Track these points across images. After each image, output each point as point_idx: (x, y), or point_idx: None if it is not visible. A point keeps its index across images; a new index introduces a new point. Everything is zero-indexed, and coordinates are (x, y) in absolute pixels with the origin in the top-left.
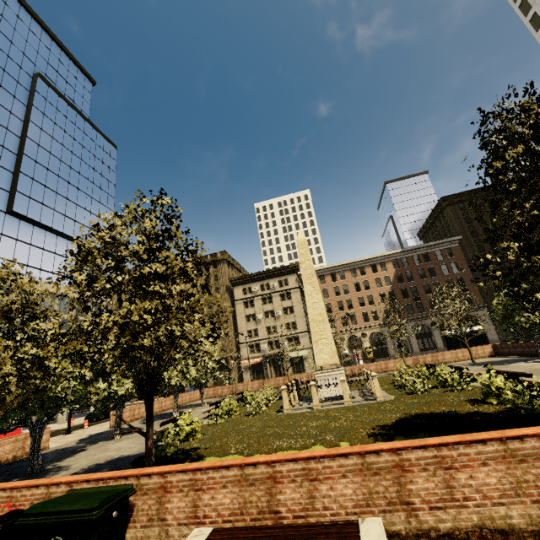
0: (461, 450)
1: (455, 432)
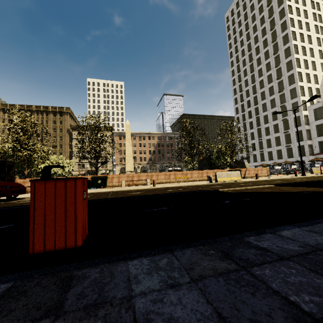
0: (160, 174)
1: None
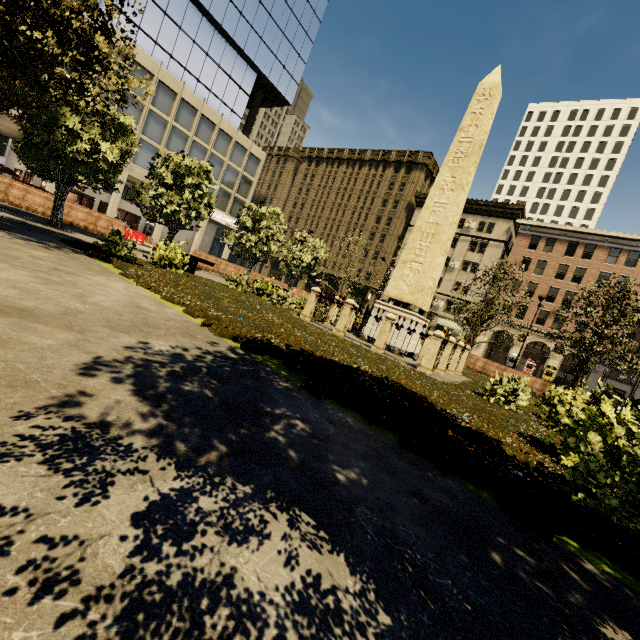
0: None
1: (356, 409)
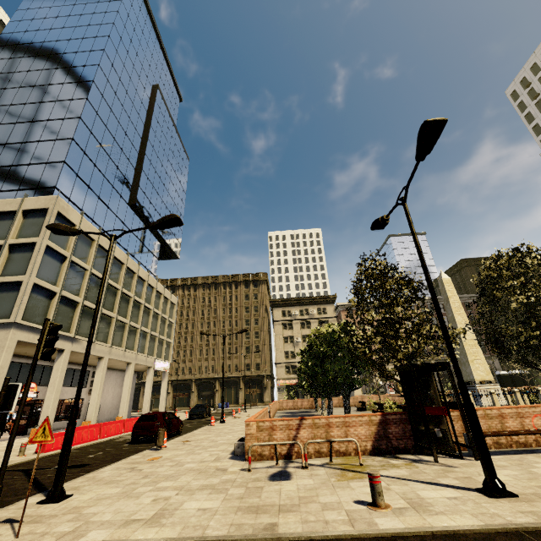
0: None
1: None
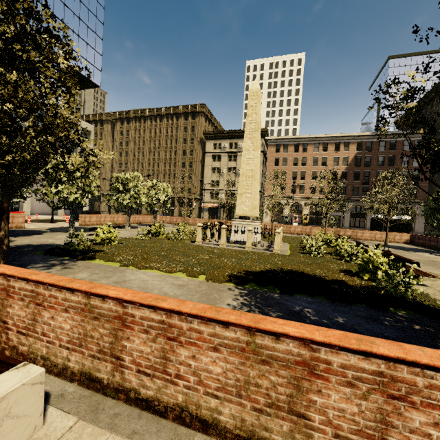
0: (194, 324)
1: (303, 293)
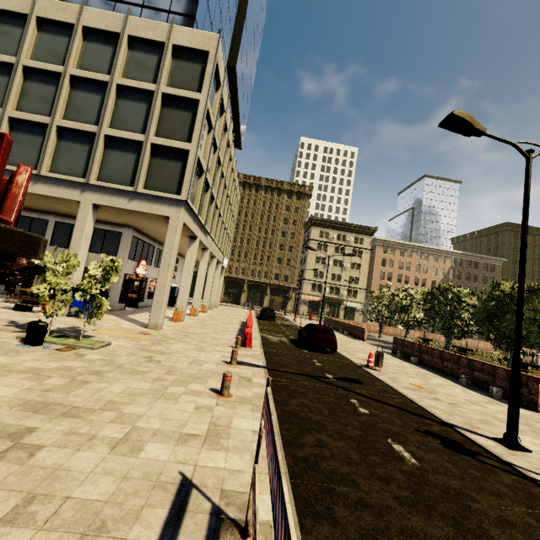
0: None
1: None
